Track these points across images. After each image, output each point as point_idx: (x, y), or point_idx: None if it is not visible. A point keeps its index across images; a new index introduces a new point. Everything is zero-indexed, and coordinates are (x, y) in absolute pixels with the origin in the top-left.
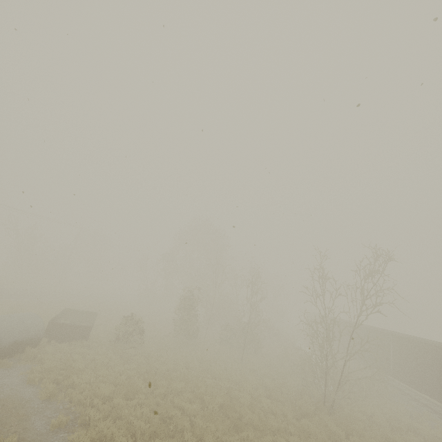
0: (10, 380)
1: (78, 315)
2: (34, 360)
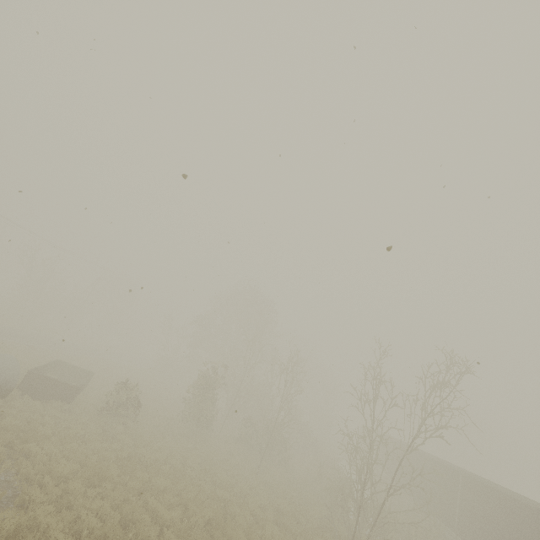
0: None
1: (70, 371)
2: None
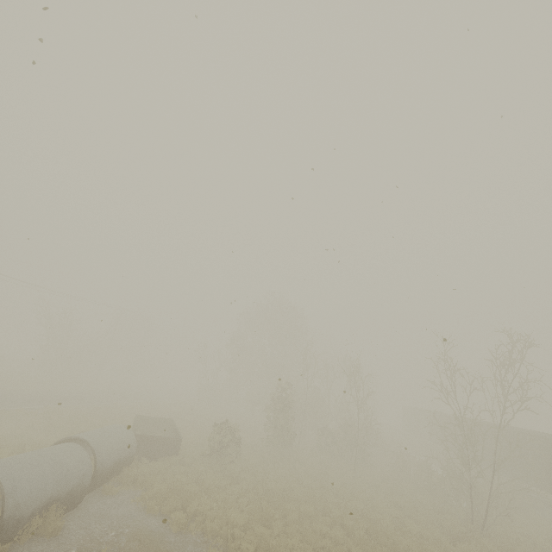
0: (126, 509)
1: (150, 423)
2: (134, 483)
